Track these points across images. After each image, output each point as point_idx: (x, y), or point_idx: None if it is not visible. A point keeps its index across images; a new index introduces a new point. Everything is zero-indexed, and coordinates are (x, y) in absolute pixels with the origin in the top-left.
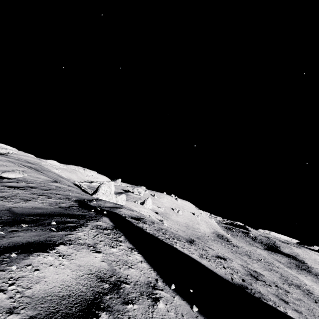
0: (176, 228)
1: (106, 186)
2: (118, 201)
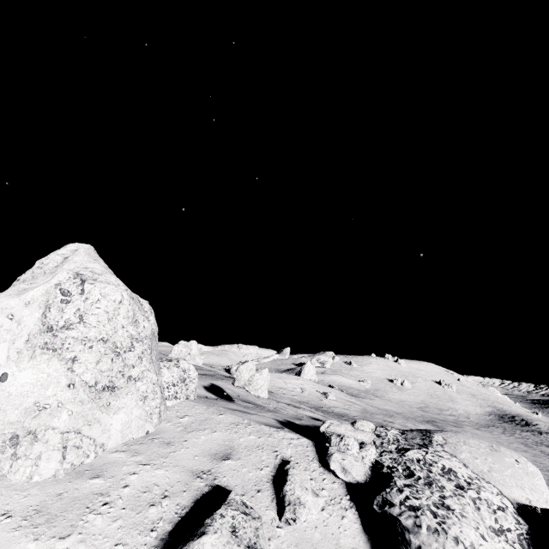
0: (364, 405)
1: (182, 346)
2: (242, 372)
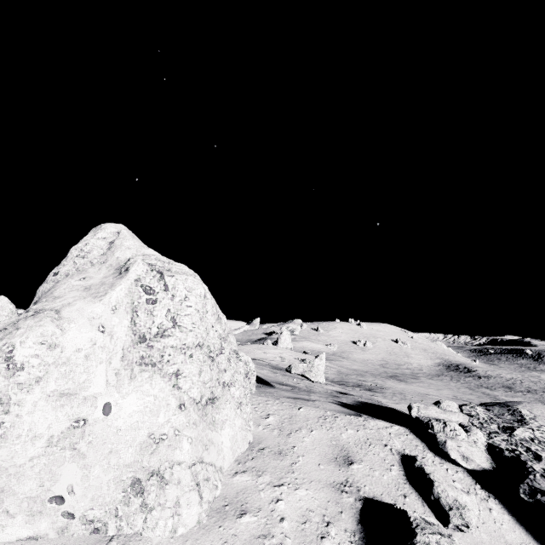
0: (338, 367)
1: None
2: None
